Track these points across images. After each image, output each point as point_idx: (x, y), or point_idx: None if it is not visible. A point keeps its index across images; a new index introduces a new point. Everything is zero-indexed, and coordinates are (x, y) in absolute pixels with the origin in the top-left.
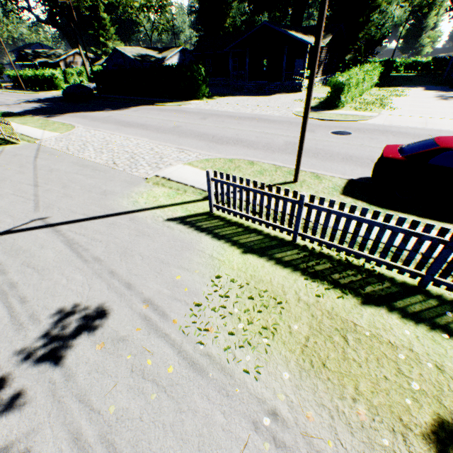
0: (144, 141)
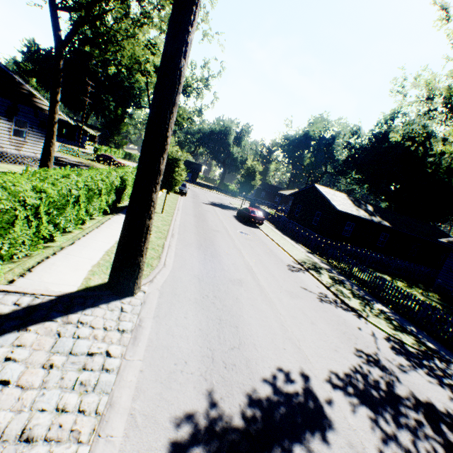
0: None
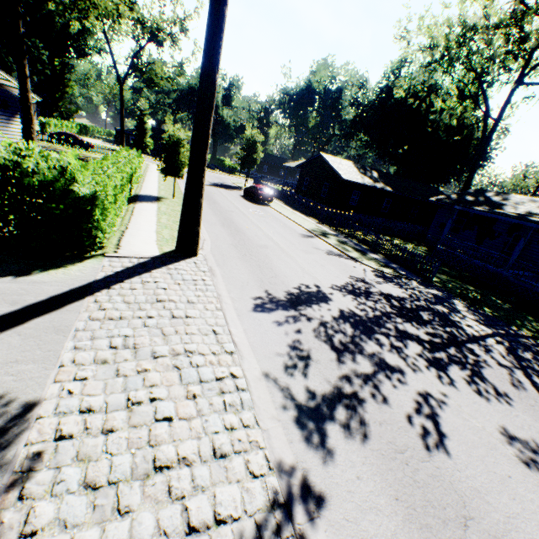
0: None
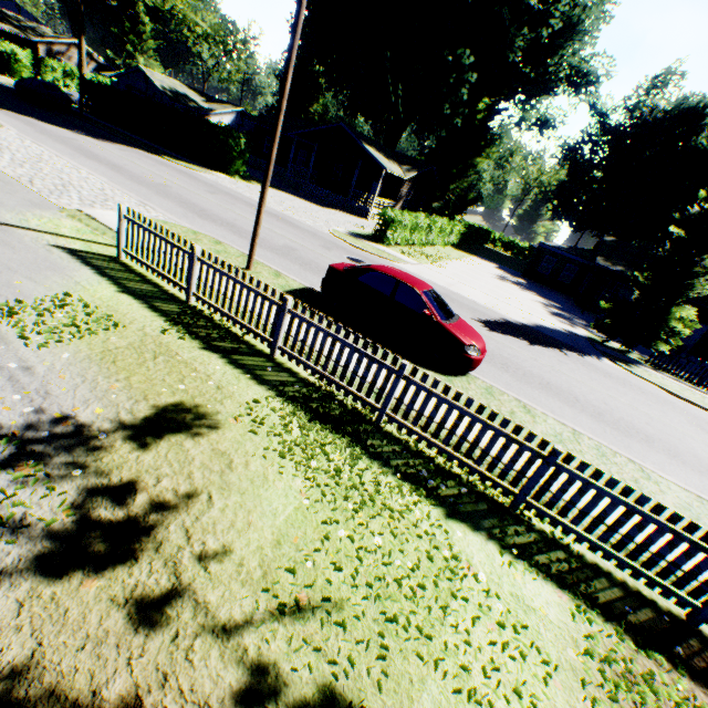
0: (101, 179)
